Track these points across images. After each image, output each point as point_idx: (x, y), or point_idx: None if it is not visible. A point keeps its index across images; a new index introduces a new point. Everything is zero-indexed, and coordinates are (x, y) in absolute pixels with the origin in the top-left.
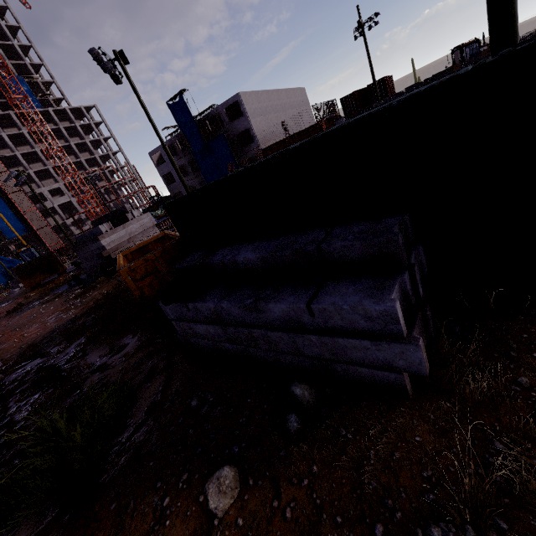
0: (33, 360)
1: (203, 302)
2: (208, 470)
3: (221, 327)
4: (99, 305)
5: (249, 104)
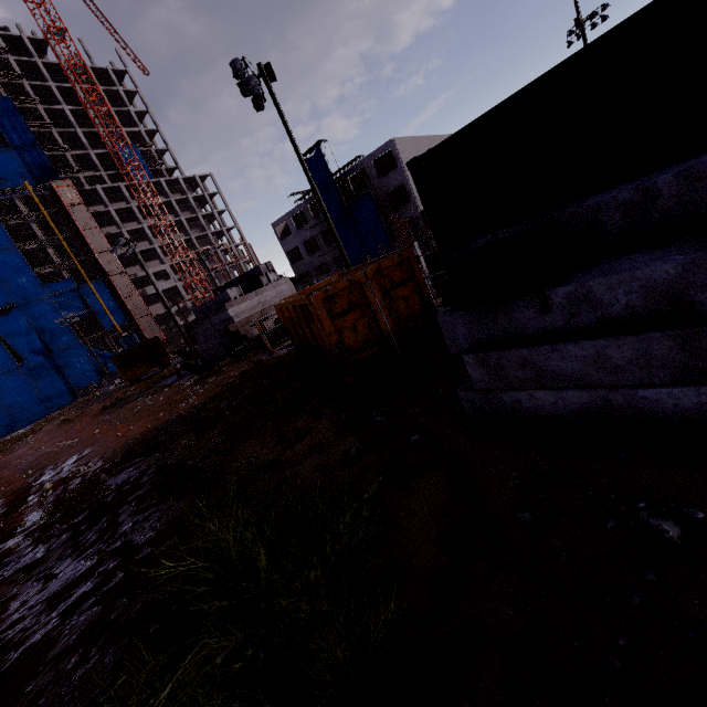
0: (149, 456)
1: (626, 271)
2: None
3: (681, 332)
4: (234, 386)
5: (406, 152)
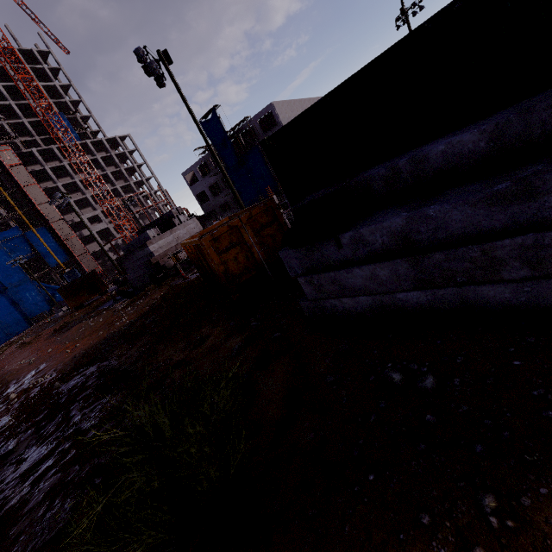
0: (92, 365)
1: (378, 223)
2: (550, 487)
3: (410, 258)
4: (156, 306)
5: (283, 113)
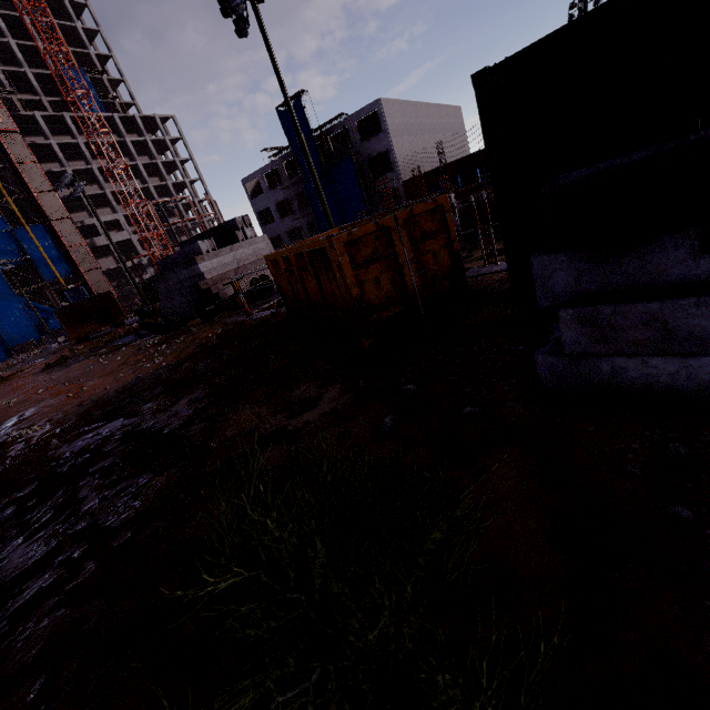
0: (112, 421)
1: None
2: None
3: None
4: (211, 347)
5: (392, 116)
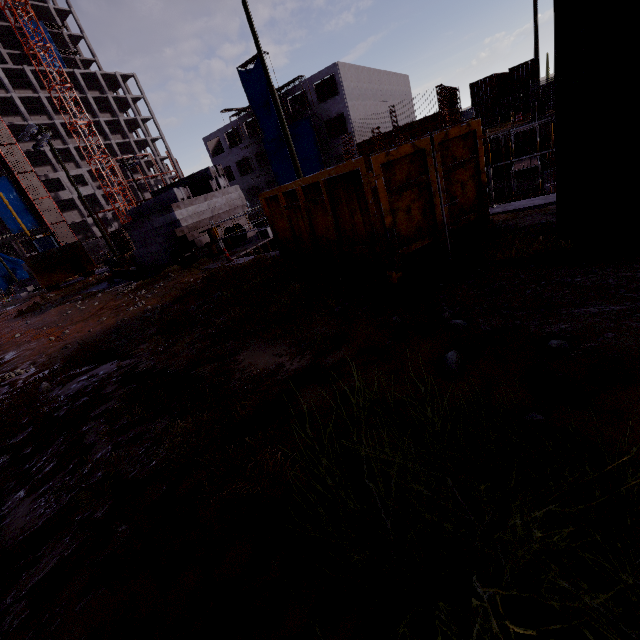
0: (106, 363)
1: None
2: None
3: None
4: (199, 290)
5: (348, 80)
